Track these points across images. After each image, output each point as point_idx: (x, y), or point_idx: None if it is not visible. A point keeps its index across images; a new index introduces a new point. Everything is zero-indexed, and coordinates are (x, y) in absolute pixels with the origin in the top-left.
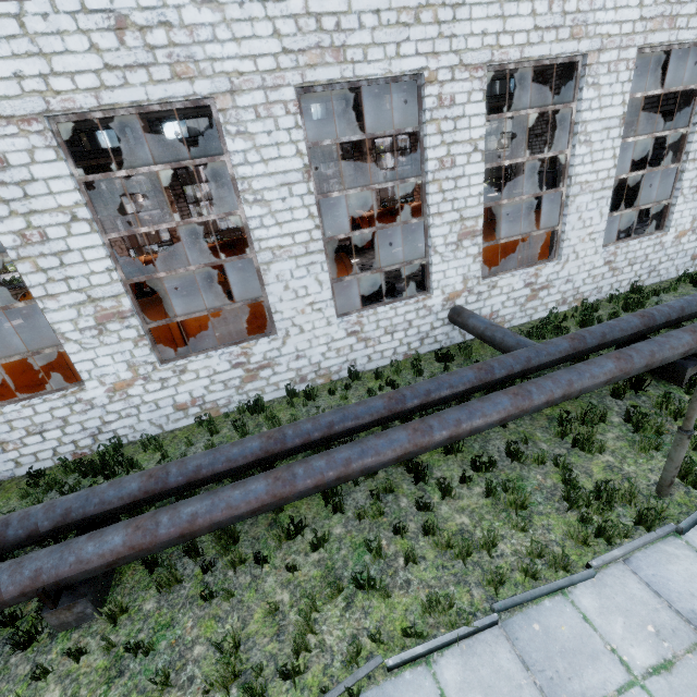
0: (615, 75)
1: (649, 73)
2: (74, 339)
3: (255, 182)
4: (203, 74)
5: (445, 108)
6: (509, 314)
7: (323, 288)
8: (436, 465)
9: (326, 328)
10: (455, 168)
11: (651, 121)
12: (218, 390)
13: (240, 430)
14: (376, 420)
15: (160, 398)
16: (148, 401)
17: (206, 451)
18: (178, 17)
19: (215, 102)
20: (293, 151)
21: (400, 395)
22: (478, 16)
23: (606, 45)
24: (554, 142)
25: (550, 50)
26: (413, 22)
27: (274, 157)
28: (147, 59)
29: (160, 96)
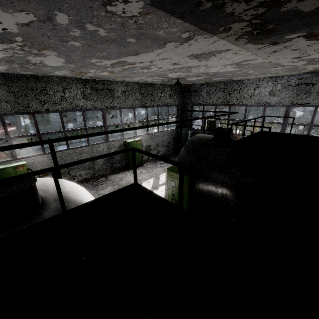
0: None
1: None
2: None
3: None
4: None
5: None
6: None
7: None
8: None
9: None
10: None
11: None
12: None
13: None
14: None
15: None
16: None
17: None
18: None
19: None
20: None
21: None
22: None
23: None
24: None
25: None
26: None
27: None
28: None
29: None
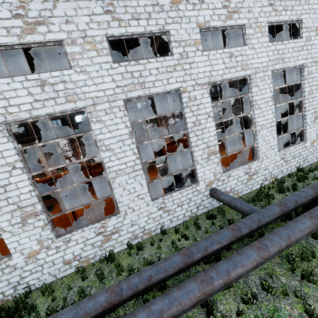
0: (264, 81)
1: (274, 79)
2: (8, 230)
3: (106, 141)
4: (80, 99)
5: (192, 101)
6: (240, 188)
7: (143, 187)
8: (218, 299)
9: (146, 207)
10: (201, 125)
11: (280, 96)
12: (88, 249)
13: (99, 276)
14: (177, 271)
15: (55, 258)
16: (48, 261)
17: (72, 306)
18: (69, 78)
19: (86, 109)
20: (124, 126)
21: (189, 252)
22: (201, 66)
23: (257, 71)
24: (241, 107)
25: (234, 75)
26: (173, 70)
27: (115, 129)
28: (54, 95)
29: (60, 109)
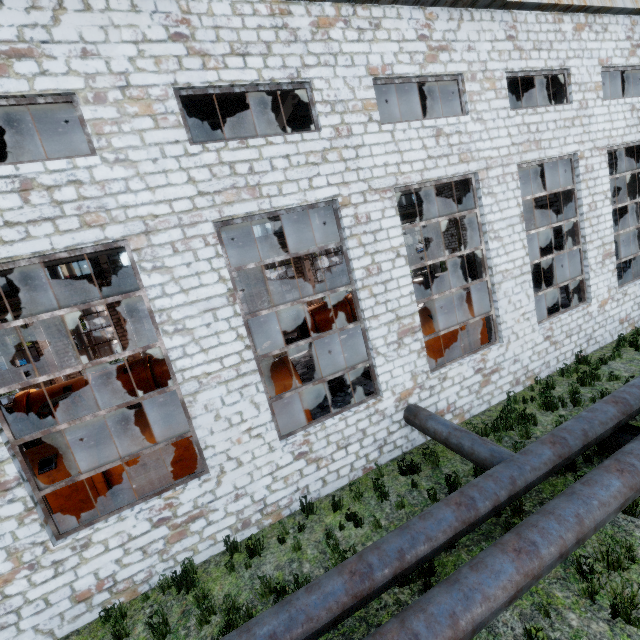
0: (505, 185)
1: (520, 181)
2: None
3: (175, 312)
4: (115, 220)
5: (363, 224)
6: (466, 403)
7: (261, 410)
8: None
9: (268, 455)
10: (382, 273)
11: (533, 213)
12: (134, 561)
13: (156, 631)
14: (337, 617)
15: (52, 589)
16: (34, 598)
17: None
18: (89, 176)
19: (129, 243)
20: (215, 278)
21: (364, 566)
22: (378, 153)
23: (490, 164)
24: (459, 234)
25: (445, 172)
26: (321, 161)
27: (195, 286)
28: (54, 213)
29: (67, 244)
